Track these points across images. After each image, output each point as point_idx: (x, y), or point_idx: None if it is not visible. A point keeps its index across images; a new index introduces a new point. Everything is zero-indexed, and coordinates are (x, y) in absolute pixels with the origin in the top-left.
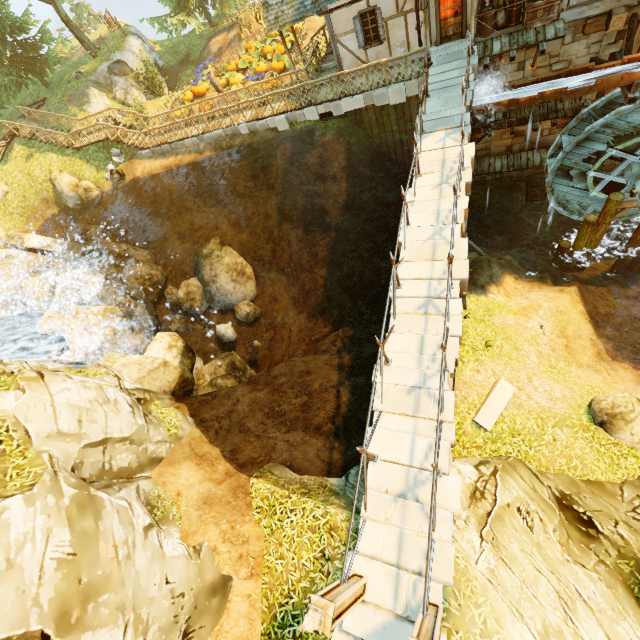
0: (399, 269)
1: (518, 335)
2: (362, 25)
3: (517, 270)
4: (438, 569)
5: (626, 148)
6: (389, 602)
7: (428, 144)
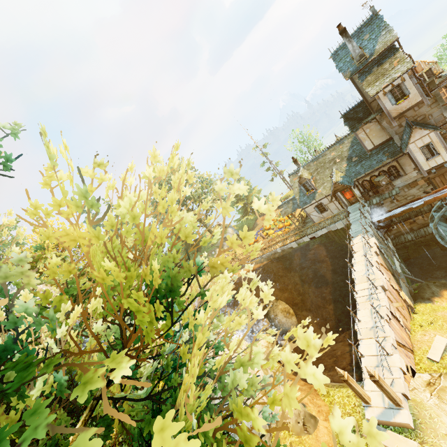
0: (355, 287)
1: None
2: (317, 208)
3: None
4: (397, 388)
5: None
6: (381, 404)
7: (355, 241)
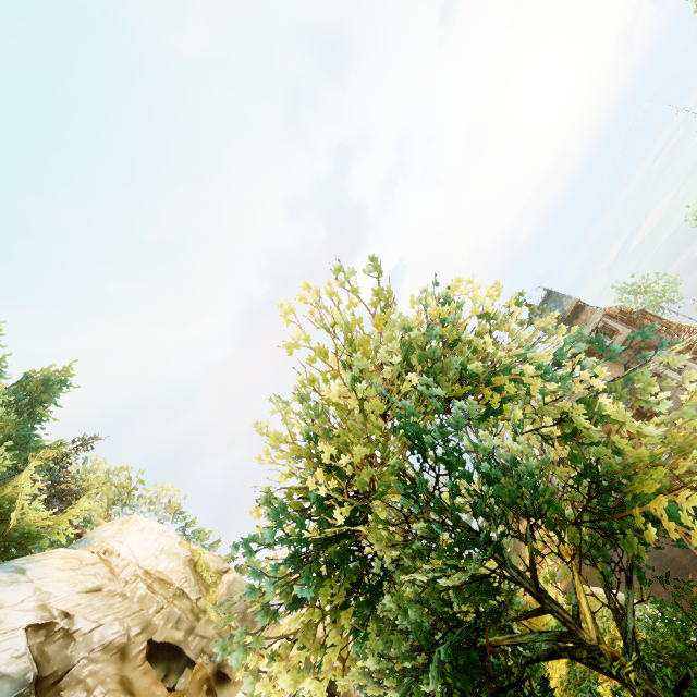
0: None
1: None
2: None
3: None
4: None
5: None
6: None
7: None
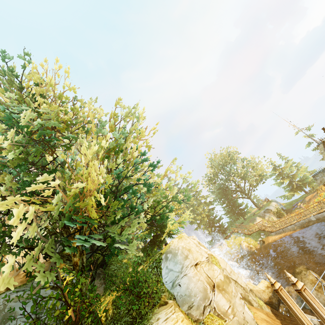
0: None
1: None
2: None
3: None
4: None
5: None
6: None
7: None
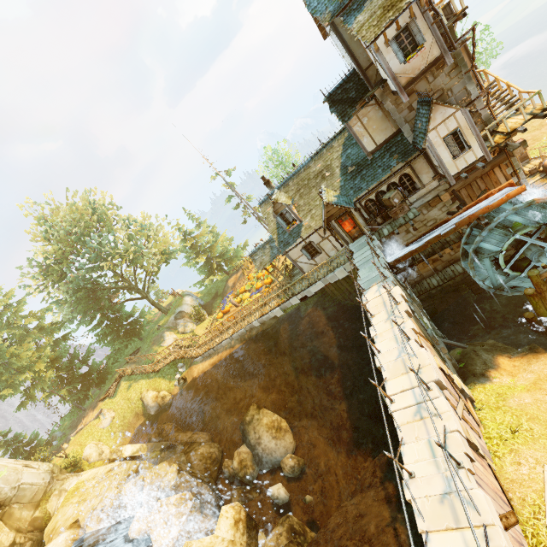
0: (386, 387)
1: (543, 411)
2: (306, 250)
3: (504, 349)
4: None
5: (513, 242)
6: None
7: (370, 296)
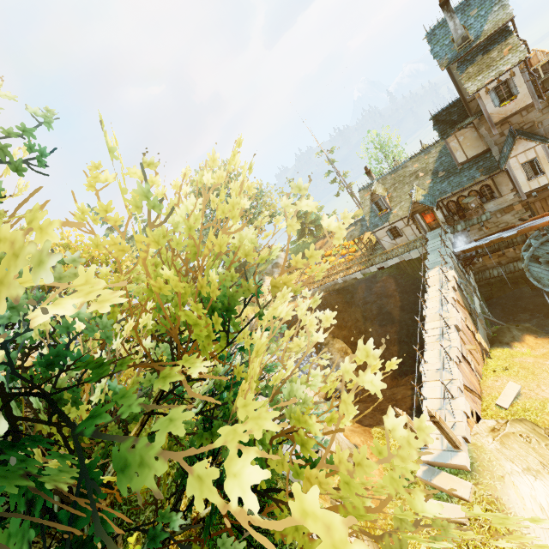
0: (425, 326)
1: (536, 367)
2: (390, 232)
3: (535, 331)
4: (458, 431)
5: None
6: (439, 447)
7: (431, 274)
